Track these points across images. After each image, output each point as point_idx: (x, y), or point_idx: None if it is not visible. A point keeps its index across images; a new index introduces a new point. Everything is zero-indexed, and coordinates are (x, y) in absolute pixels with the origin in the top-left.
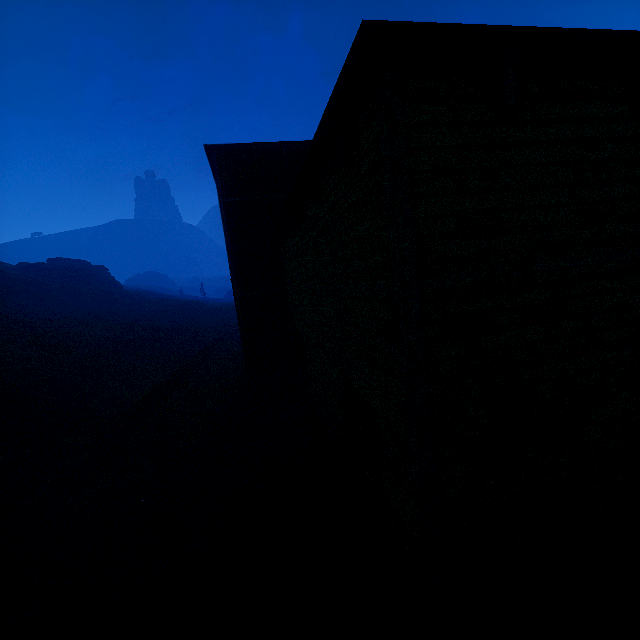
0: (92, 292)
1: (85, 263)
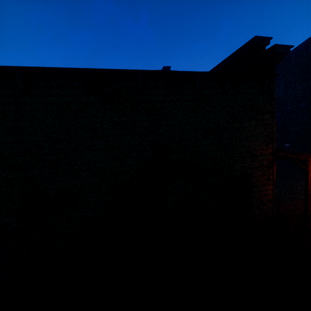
0: None
1: None
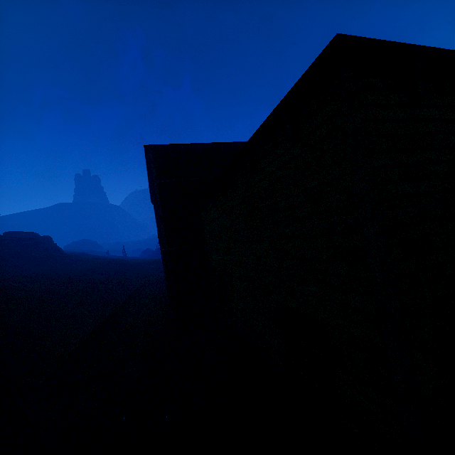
0: (39, 256)
1: (34, 234)
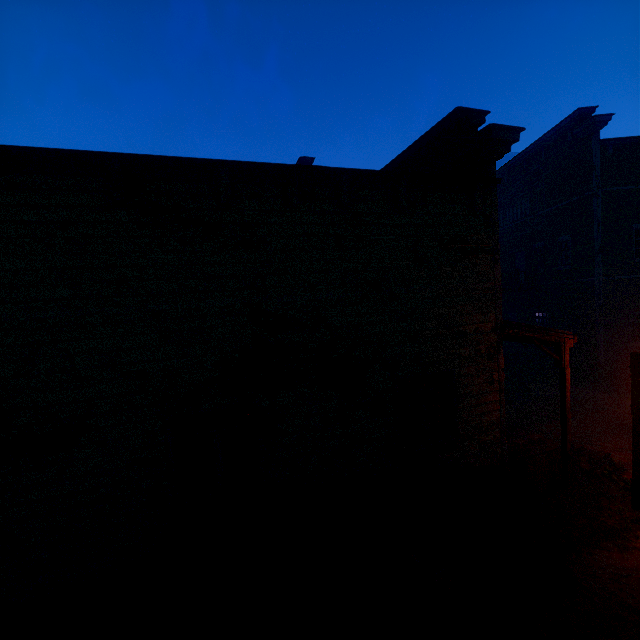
0: None
1: None
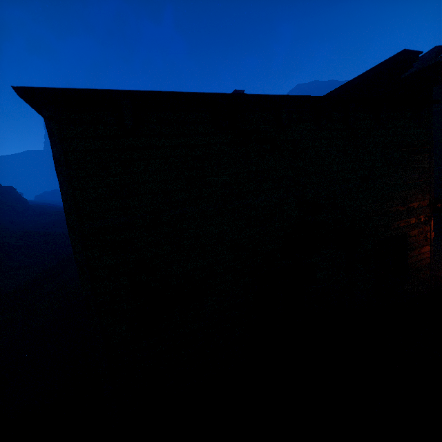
0: None
1: None
